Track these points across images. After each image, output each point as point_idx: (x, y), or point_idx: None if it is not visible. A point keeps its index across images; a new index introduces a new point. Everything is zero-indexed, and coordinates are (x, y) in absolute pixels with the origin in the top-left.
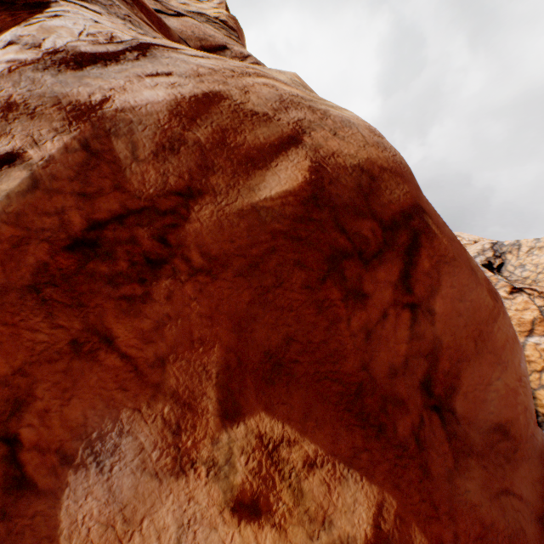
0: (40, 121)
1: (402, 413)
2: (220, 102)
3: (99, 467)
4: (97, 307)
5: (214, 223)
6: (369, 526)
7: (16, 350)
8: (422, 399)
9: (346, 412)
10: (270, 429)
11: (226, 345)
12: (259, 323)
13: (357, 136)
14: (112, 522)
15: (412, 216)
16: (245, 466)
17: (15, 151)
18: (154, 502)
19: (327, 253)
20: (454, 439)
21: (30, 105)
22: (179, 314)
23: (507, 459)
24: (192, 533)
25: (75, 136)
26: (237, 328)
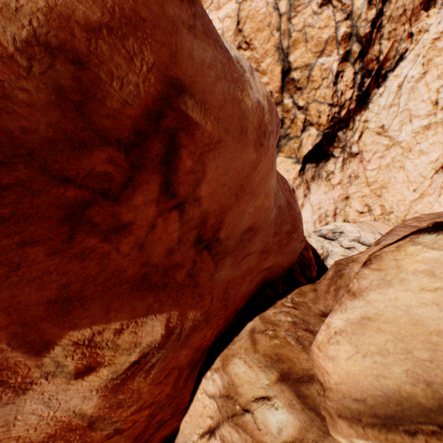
0: None
1: (180, 270)
2: None
3: None
4: None
5: None
6: (163, 330)
7: None
8: (195, 250)
9: (139, 292)
10: (82, 335)
11: None
12: (22, 295)
13: None
14: None
15: (164, 112)
16: (73, 360)
17: None
18: (18, 409)
19: (59, 215)
20: (217, 255)
21: None
22: None
23: (250, 240)
24: (55, 399)
25: None
26: (0, 310)
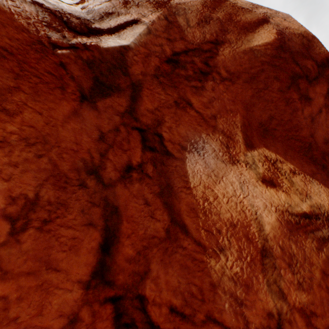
0: (142, 8)
1: None
2: (225, 2)
3: (198, 154)
4: (182, 89)
5: (231, 57)
6: None
7: (153, 101)
8: None
9: (304, 156)
10: (269, 155)
11: (242, 115)
12: (256, 108)
13: (296, 22)
14: (209, 175)
15: None
16: (262, 167)
17: (135, 19)
18: (225, 172)
19: (290, 75)
20: None
21: (135, 2)
22: (218, 98)
23: None
24: (246, 186)
25: (161, 13)
26: (245, 109)
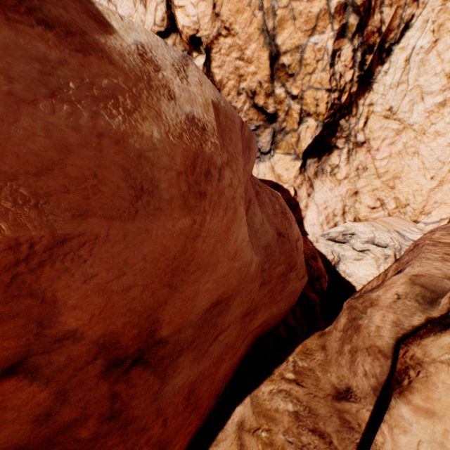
0: None
1: (81, 426)
2: None
3: None
4: None
5: None
6: None
7: None
8: (110, 381)
9: None
10: None
11: None
12: None
13: None
14: None
15: None
16: None
17: None
18: None
19: None
20: (162, 363)
21: None
22: None
23: (221, 312)
24: None
25: None
26: None
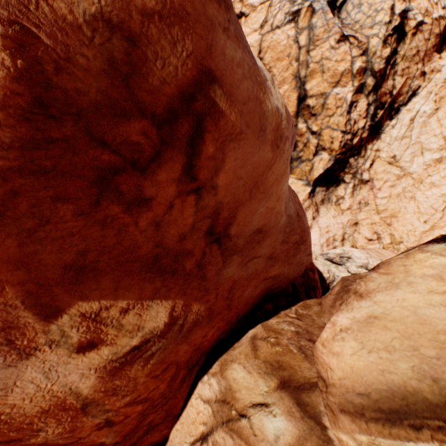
0: None
1: (189, 258)
2: None
3: None
4: None
5: None
6: (167, 318)
7: None
8: (206, 241)
9: (148, 273)
10: (90, 308)
11: (18, 282)
12: (44, 254)
13: None
14: None
15: (196, 96)
16: (77, 332)
17: None
18: (18, 374)
19: (92, 177)
20: (226, 251)
21: None
22: None
23: (258, 242)
24: (55, 371)
25: None
26: (22, 265)
